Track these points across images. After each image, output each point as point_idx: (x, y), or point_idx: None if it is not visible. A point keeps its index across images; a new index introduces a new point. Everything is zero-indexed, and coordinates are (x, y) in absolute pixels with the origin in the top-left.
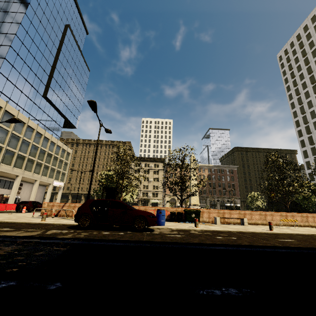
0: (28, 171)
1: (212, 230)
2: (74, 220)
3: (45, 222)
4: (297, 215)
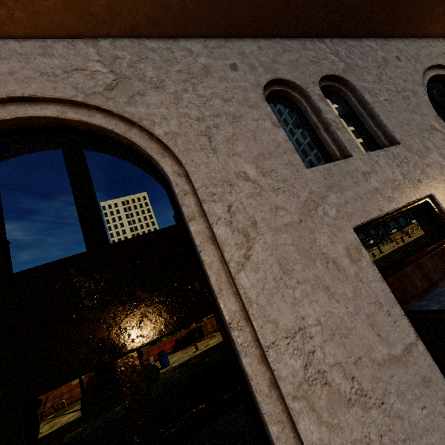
0: None
1: (208, 349)
2: (73, 412)
3: (43, 434)
4: None
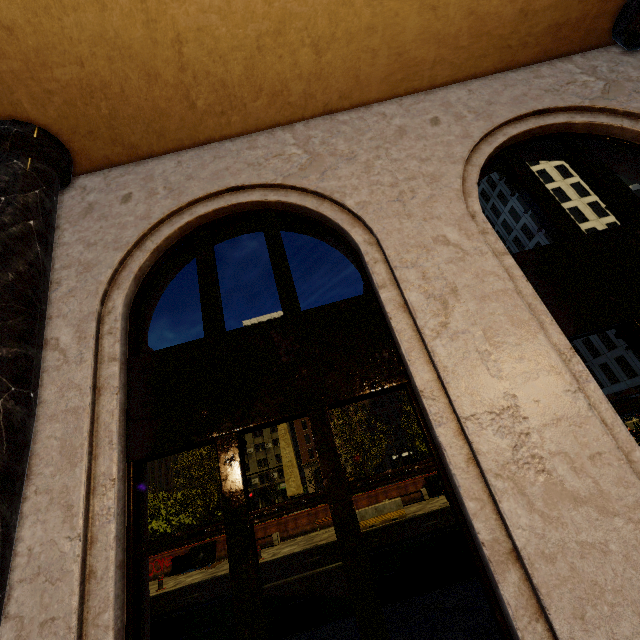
0: None
1: (163, 593)
2: None
3: None
4: (362, 497)
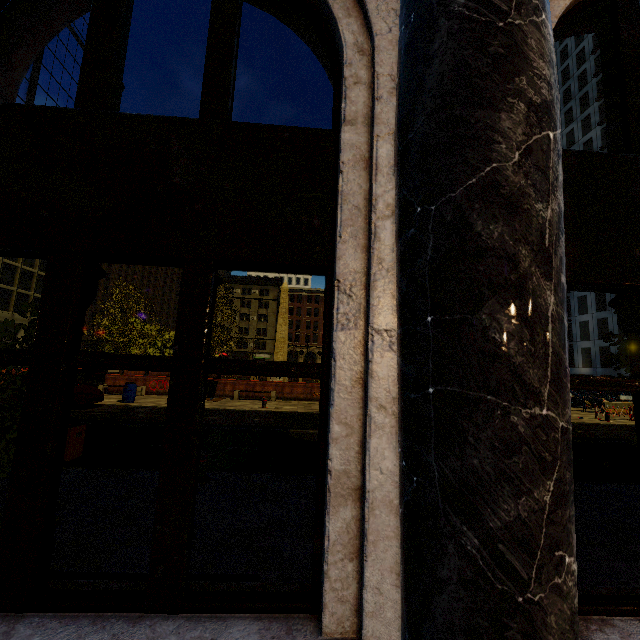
0: (2, 310)
1: None
2: None
3: None
4: None
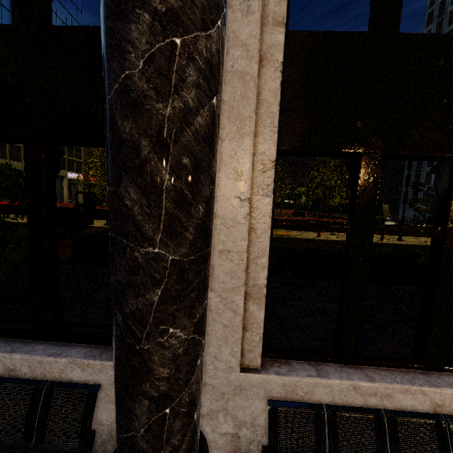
0: None
1: None
2: None
3: (21, 221)
4: None
